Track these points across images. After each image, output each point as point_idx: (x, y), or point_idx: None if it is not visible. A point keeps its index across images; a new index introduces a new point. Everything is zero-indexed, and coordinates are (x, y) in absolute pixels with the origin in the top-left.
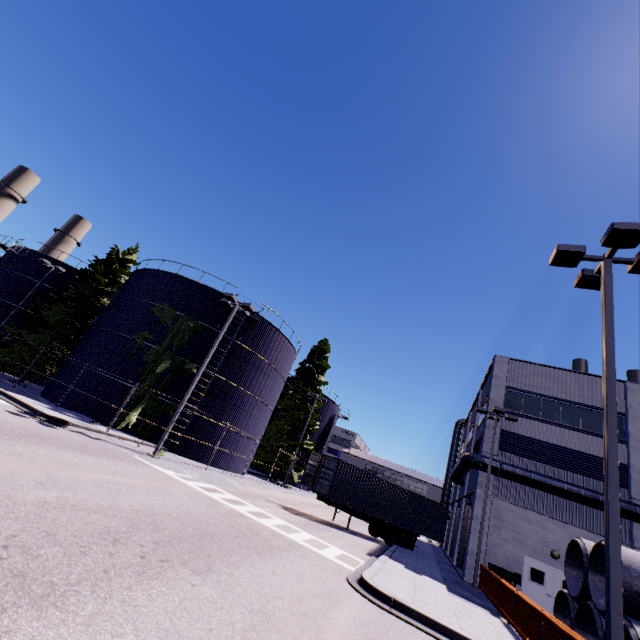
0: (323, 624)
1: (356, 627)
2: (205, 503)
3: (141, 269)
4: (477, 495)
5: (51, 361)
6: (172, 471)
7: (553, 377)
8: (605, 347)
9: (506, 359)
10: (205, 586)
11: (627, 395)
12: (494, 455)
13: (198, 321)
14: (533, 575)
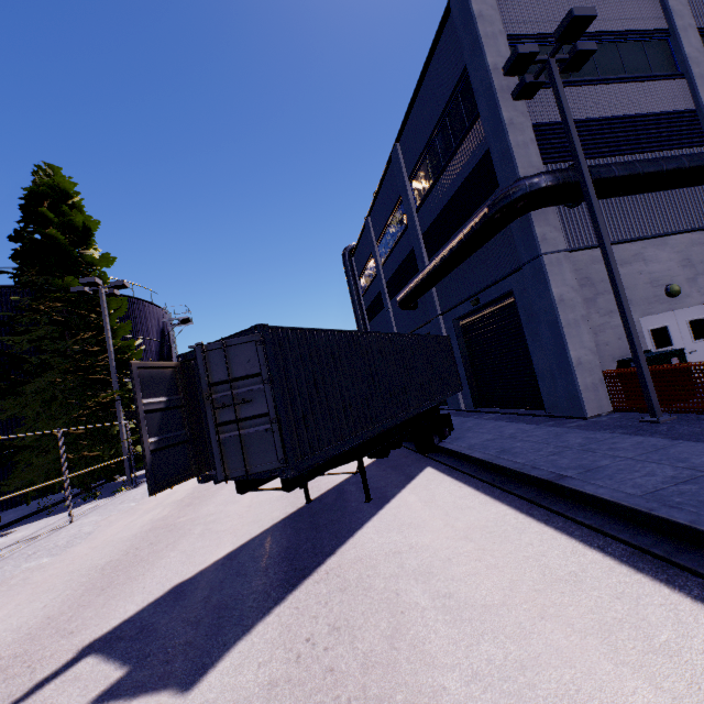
0: None
1: None
2: None
3: None
4: (547, 263)
5: None
6: None
7: None
8: None
9: None
10: None
11: None
12: None
13: None
14: (657, 340)
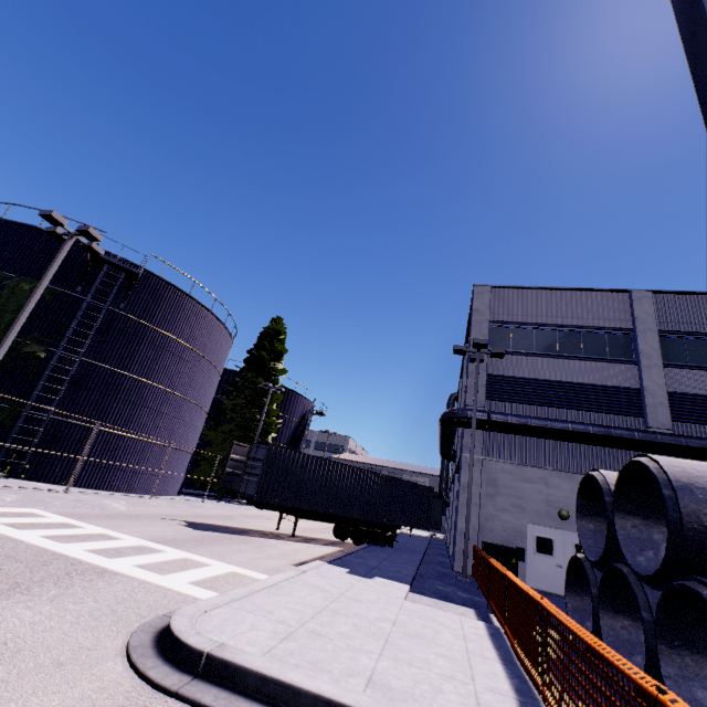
0: None
1: None
2: None
3: None
4: (463, 460)
5: None
6: None
7: (545, 300)
8: None
9: (487, 288)
10: None
11: (634, 306)
12: (481, 407)
13: None
14: (539, 546)
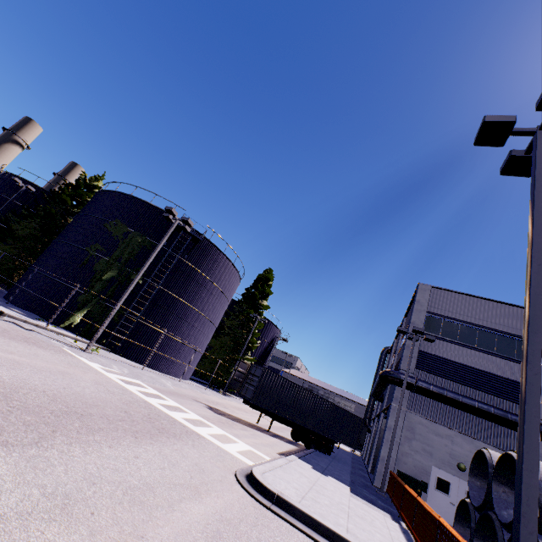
0: (159, 517)
1: (209, 523)
2: (111, 390)
3: (101, 190)
4: (392, 408)
5: (18, 269)
6: (99, 364)
7: (472, 305)
8: (533, 218)
9: (429, 287)
10: (0, 460)
11: None
12: (411, 373)
13: (147, 237)
14: (439, 484)
